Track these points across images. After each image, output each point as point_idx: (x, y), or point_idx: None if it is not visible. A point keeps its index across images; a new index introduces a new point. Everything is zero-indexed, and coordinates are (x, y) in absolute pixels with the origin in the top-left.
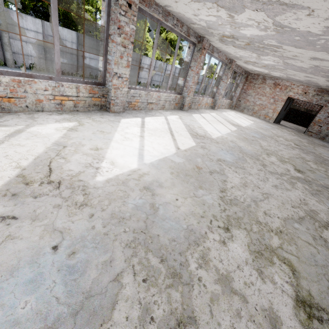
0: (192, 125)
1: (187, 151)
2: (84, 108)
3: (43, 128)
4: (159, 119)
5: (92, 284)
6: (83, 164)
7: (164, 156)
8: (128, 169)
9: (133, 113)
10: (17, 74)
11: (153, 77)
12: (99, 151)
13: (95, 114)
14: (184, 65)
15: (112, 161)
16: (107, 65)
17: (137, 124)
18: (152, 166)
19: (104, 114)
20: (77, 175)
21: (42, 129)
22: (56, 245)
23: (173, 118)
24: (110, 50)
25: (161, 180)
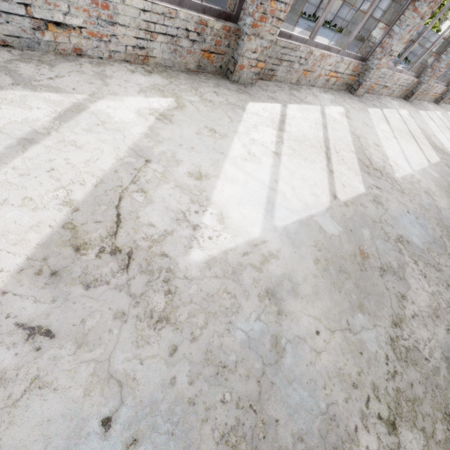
0: (426, 131)
1: (437, 166)
2: (337, 86)
3: (332, 112)
4: (394, 113)
5: (433, 235)
6: (380, 159)
7: (423, 167)
8: (408, 172)
9: (370, 100)
10: (324, 47)
11: (340, 11)
12: (380, 148)
13: (346, 97)
14: (449, 33)
15: (394, 161)
16: (385, 36)
17: (382, 118)
18: (420, 174)
19: (351, 98)
20: (384, 168)
21: (332, 113)
22: (407, 211)
23: (405, 114)
24: (403, 19)
25: (432, 190)
